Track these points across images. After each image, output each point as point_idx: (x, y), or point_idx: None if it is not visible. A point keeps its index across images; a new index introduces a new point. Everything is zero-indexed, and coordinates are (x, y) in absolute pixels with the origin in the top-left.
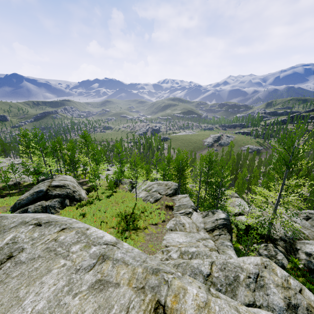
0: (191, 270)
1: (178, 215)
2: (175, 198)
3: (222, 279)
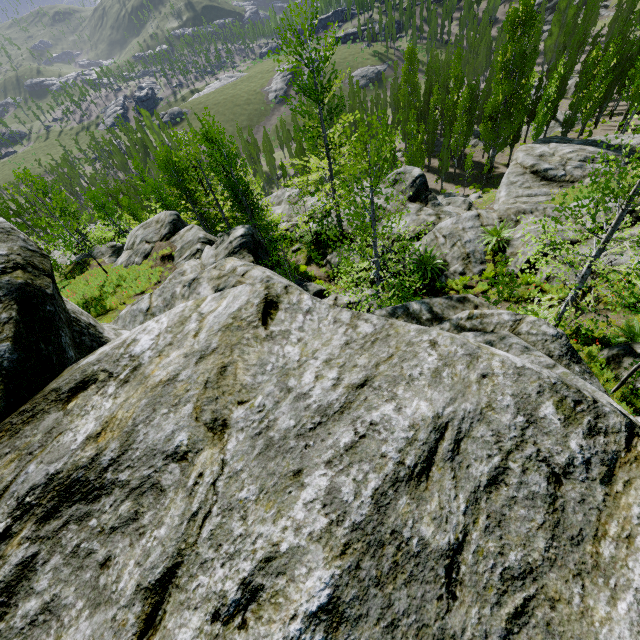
0: (131, 315)
1: (183, 263)
2: (176, 238)
3: (161, 305)
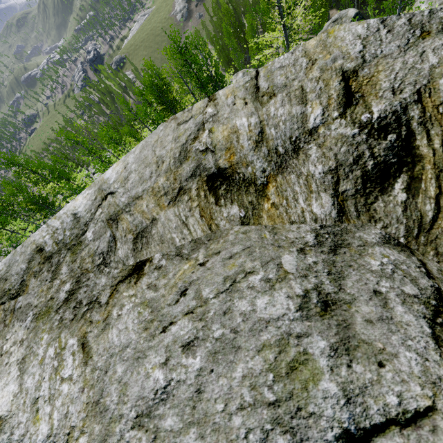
0: None
1: None
2: None
3: None
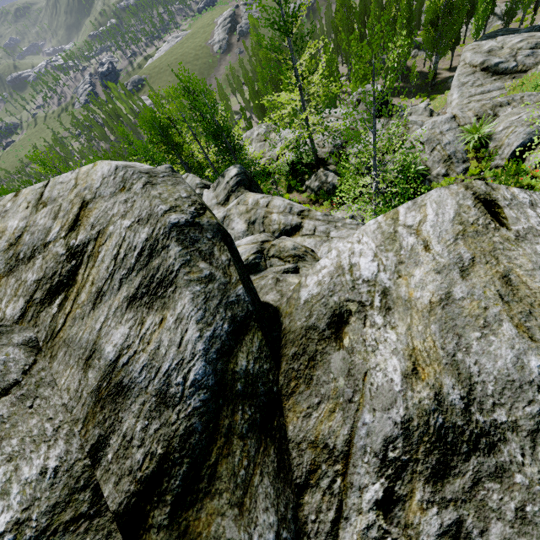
0: None
1: None
2: None
3: None
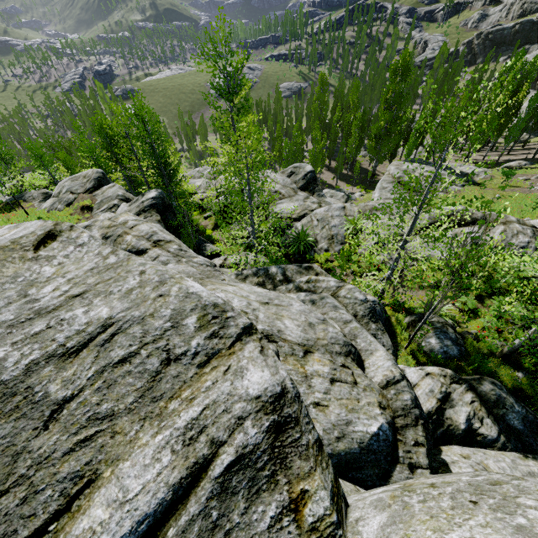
0: None
1: (99, 215)
2: (98, 193)
3: None
